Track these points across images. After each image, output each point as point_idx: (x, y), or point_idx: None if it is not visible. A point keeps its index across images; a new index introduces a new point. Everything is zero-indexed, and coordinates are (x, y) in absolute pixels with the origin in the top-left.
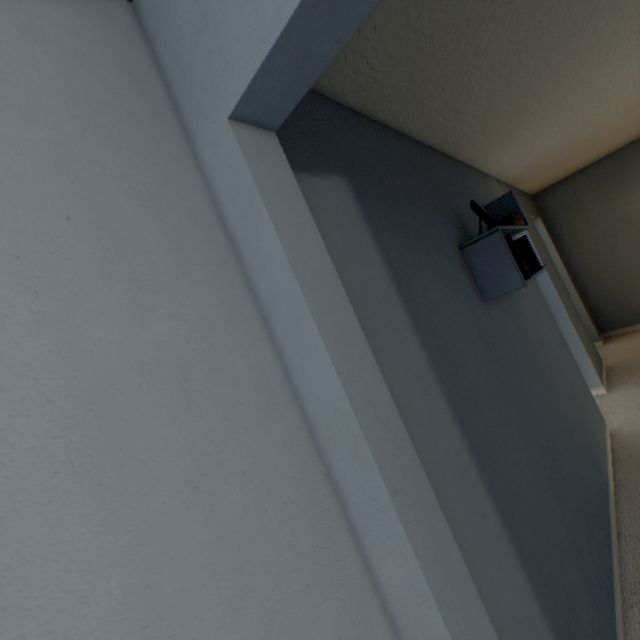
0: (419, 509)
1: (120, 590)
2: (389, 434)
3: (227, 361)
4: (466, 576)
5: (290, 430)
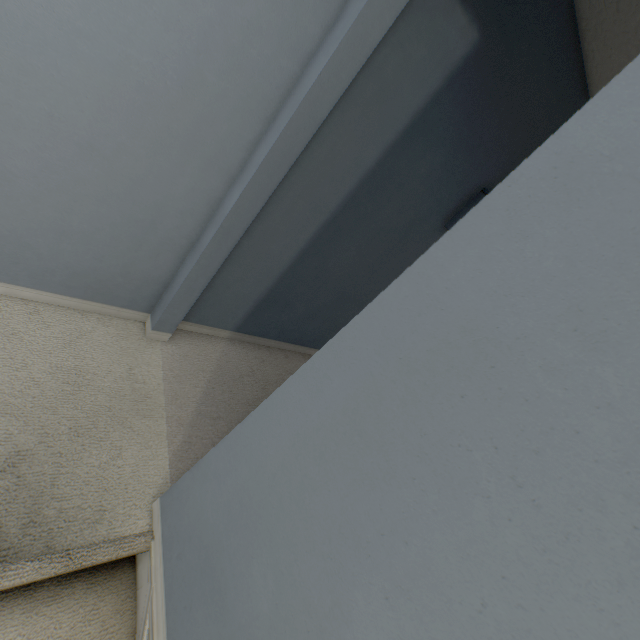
0: (286, 151)
1: (210, 16)
2: (308, 122)
3: (302, 12)
4: (272, 189)
5: (289, 72)
